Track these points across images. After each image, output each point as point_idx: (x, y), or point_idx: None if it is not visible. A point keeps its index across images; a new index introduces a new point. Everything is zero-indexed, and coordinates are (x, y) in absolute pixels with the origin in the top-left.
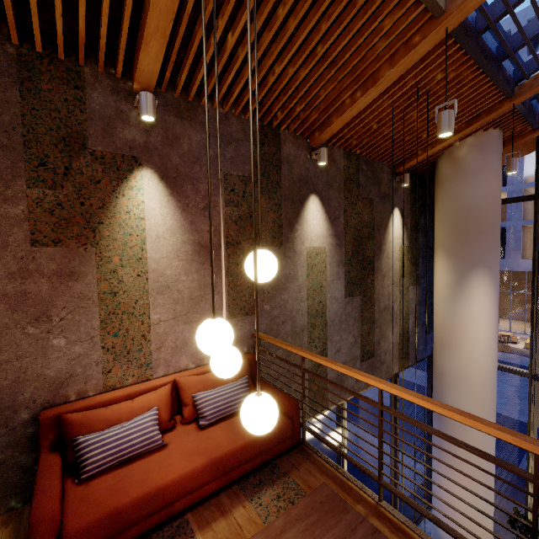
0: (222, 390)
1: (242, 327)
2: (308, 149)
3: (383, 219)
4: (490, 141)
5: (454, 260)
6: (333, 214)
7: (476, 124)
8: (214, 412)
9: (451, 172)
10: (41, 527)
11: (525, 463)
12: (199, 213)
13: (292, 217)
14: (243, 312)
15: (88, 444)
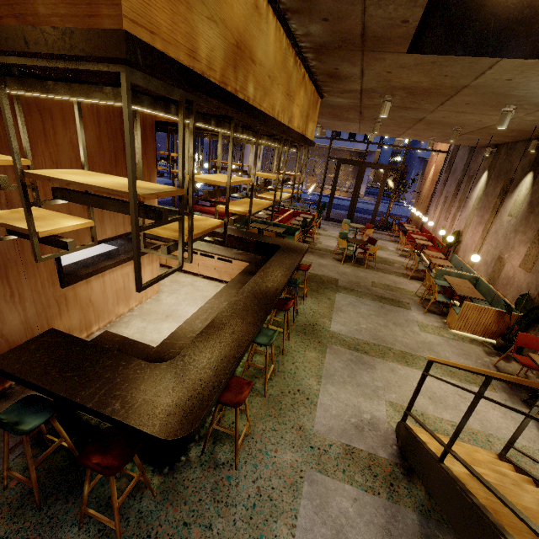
0: None
1: None
2: None
3: None
4: None
5: None
6: None
7: None
8: None
9: None
10: None
11: None
12: None
13: None
14: None
15: None
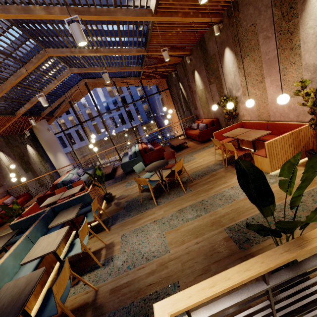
0: (9, 198)
1: (1, 190)
2: None
3: (25, 149)
4: (43, 122)
5: (51, 152)
6: (8, 154)
7: (36, 121)
8: (10, 201)
9: (38, 131)
10: None
11: None
12: None
13: None
14: None
15: None
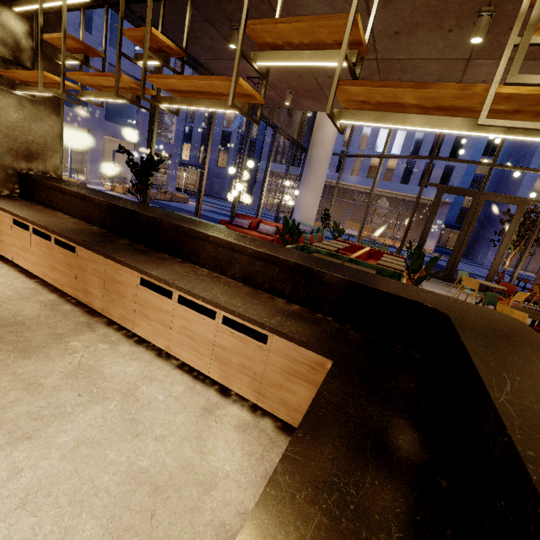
0: None
1: None
2: None
3: None
4: None
5: None
6: None
7: None
8: None
9: None
10: None
11: None
12: None
13: None
14: None
15: None
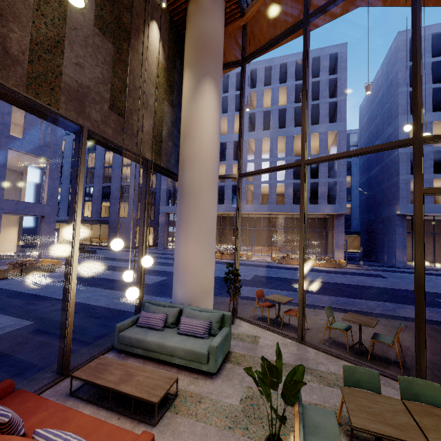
0: None
1: None
2: None
3: (143, 14)
4: None
5: (194, 70)
6: None
7: None
8: None
9: (195, 9)
10: None
11: (241, 291)
12: None
13: None
14: None
15: None
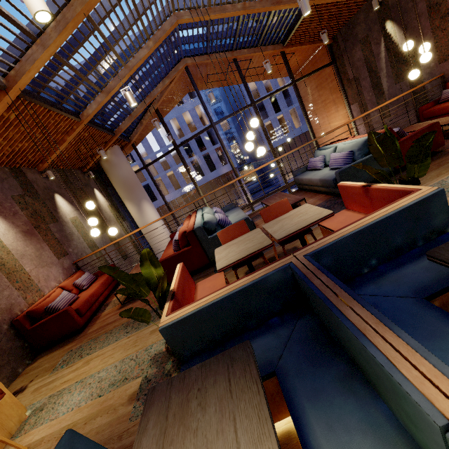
0: (83, 276)
1: (66, 262)
2: (39, 173)
3: (92, 195)
4: (117, 150)
5: (133, 201)
6: (70, 200)
7: (108, 146)
8: (87, 282)
9: (109, 166)
10: (70, 309)
11: None
12: (13, 218)
13: (54, 207)
14: (63, 255)
15: (54, 304)
